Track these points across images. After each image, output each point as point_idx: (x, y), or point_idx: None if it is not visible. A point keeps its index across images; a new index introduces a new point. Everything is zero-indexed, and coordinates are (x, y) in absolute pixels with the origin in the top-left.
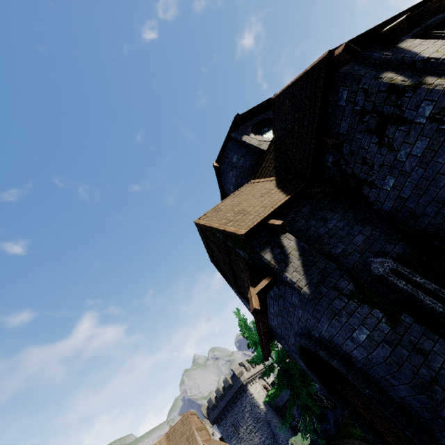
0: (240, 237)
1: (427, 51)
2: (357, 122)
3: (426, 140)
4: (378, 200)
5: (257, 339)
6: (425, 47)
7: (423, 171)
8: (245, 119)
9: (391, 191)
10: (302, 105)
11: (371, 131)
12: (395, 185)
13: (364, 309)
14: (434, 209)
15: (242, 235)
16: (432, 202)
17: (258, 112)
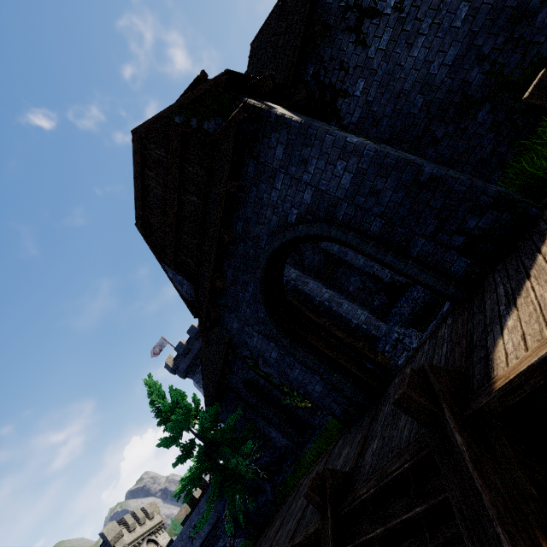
0: (221, 79)
1: None
2: (340, 20)
3: (390, 31)
4: (349, 112)
5: (174, 402)
6: None
7: (386, 65)
8: None
9: (360, 97)
10: (293, 5)
11: (351, 28)
12: (364, 88)
13: (352, 135)
14: (391, 107)
15: (225, 72)
16: (390, 99)
17: None
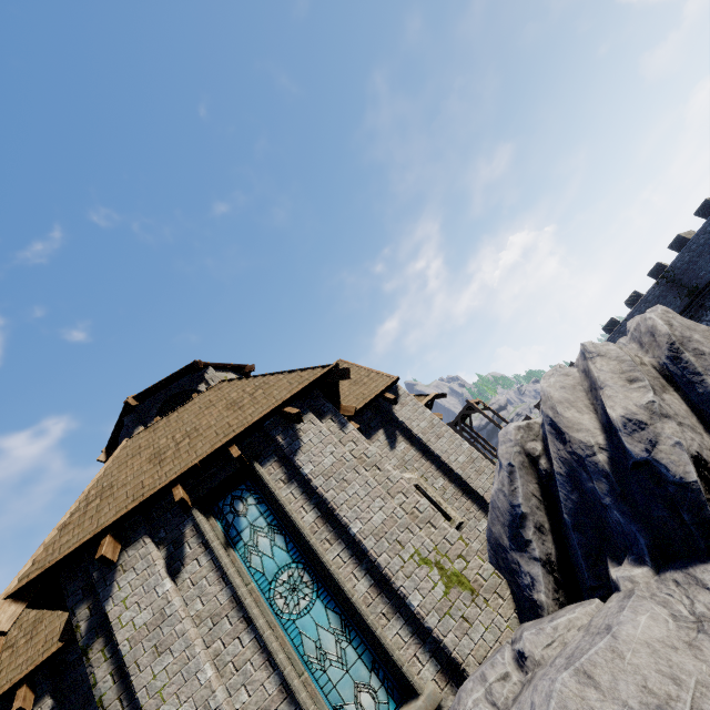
0: None
1: (121, 592)
2: None
3: None
4: None
5: None
6: (129, 579)
7: None
8: (150, 396)
9: None
10: None
11: None
12: None
13: None
14: None
15: None
16: None
17: (174, 381)
